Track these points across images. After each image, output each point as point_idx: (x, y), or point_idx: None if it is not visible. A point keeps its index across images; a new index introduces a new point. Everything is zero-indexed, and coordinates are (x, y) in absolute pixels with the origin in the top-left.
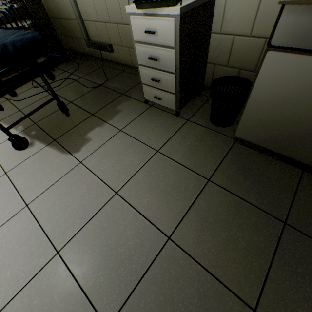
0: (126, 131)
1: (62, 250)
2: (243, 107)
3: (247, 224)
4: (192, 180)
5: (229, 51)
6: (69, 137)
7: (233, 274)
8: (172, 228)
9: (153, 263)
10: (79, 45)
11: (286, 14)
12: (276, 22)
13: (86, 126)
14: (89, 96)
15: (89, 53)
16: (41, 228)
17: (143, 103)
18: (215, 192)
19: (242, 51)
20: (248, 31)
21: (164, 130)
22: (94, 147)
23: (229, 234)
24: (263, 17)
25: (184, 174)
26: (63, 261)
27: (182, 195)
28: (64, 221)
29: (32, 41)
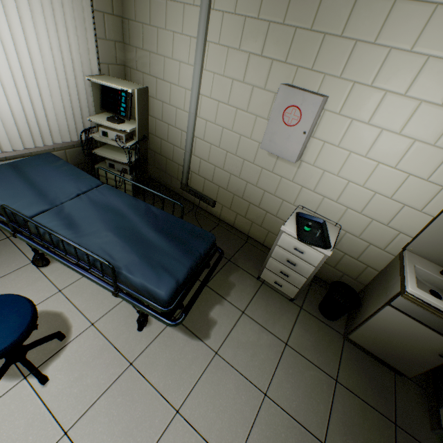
0: (250, 314)
1: None
2: (362, 323)
3: (373, 426)
4: (324, 380)
5: (338, 260)
6: (190, 314)
7: None
8: (323, 434)
9: None
10: (165, 179)
11: (401, 297)
12: (395, 297)
13: (205, 302)
14: None
15: (176, 191)
16: (205, 442)
17: (253, 277)
18: (344, 394)
19: (348, 264)
20: (356, 256)
21: (284, 318)
22: (223, 333)
23: (365, 437)
24: (368, 255)
25: (316, 373)
26: None
27: (321, 397)
28: (226, 431)
29: (212, 244)
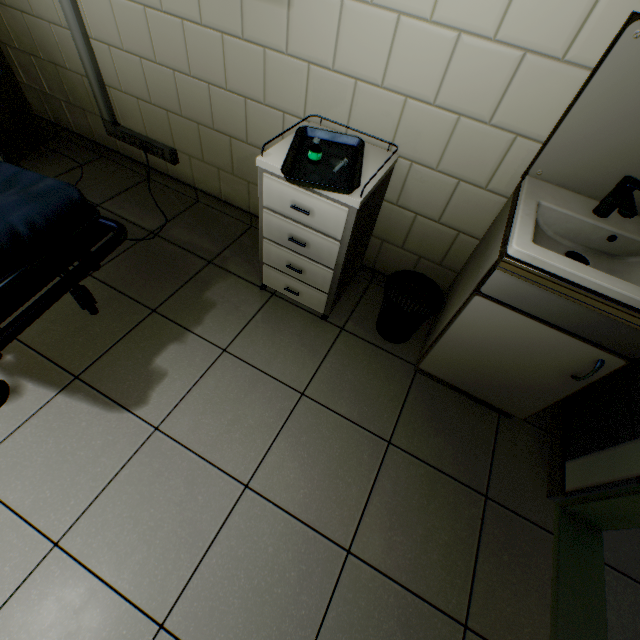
0: (238, 353)
1: (170, 620)
2: (436, 340)
3: (445, 507)
4: (366, 445)
5: (407, 231)
6: (112, 368)
7: (438, 584)
8: (350, 535)
9: (332, 598)
10: (79, 121)
11: (501, 272)
12: (488, 274)
13: (147, 341)
14: (134, 260)
15: (108, 144)
16: (108, 588)
17: (256, 287)
18: (400, 462)
19: (425, 236)
20: (437, 216)
21: (306, 350)
22: (178, 392)
23: (427, 527)
24: (457, 207)
25: (353, 435)
26: (177, 638)
27: (356, 475)
28: (156, 562)
29: (66, 208)
